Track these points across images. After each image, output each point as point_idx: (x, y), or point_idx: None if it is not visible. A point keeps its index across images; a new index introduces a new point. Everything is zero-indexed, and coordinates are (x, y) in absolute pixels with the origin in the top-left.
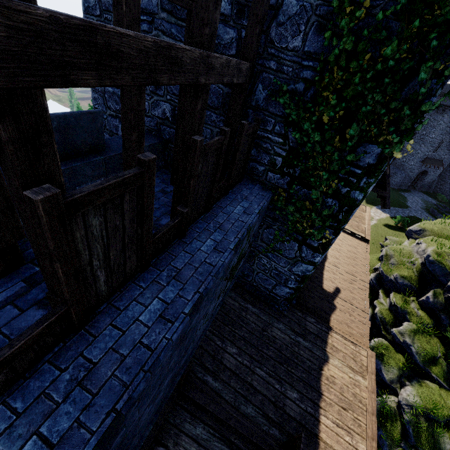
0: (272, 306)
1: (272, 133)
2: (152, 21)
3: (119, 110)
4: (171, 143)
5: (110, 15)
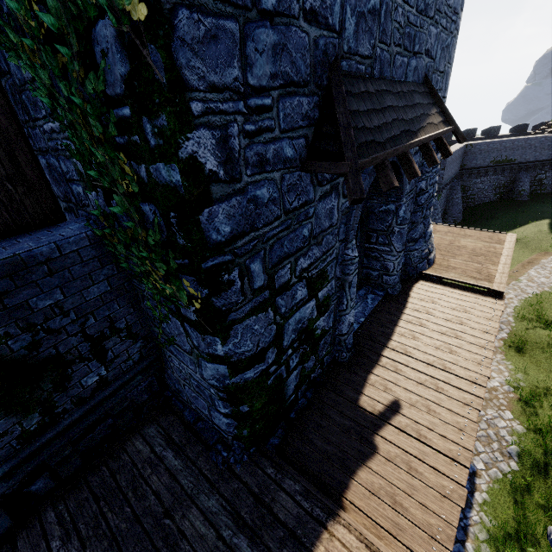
0: (217, 452)
1: (50, 118)
2: None
3: None
4: None
5: None
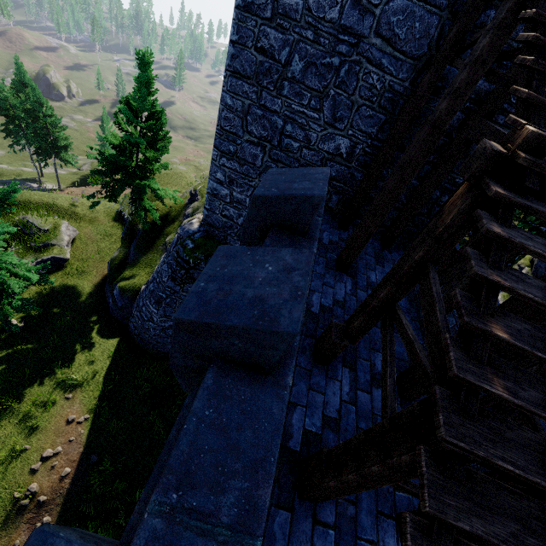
0: None
1: None
2: (355, 44)
3: (267, 137)
4: (336, 181)
5: (288, 23)
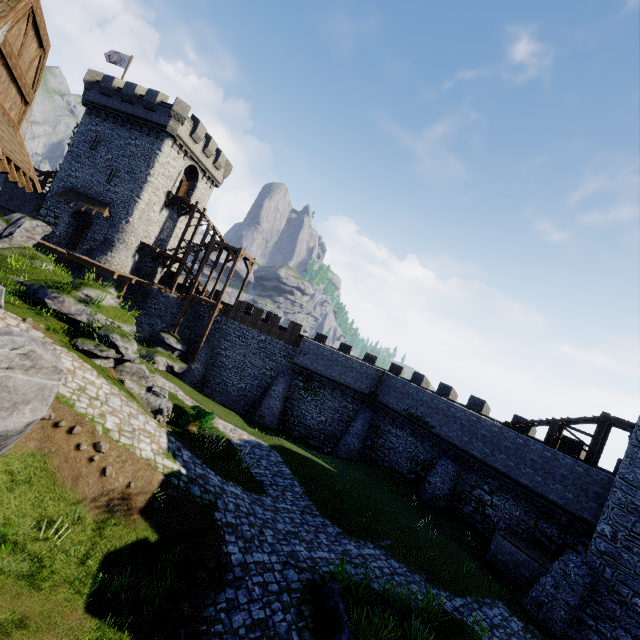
0: None
1: None
2: None
3: None
4: None
5: None
